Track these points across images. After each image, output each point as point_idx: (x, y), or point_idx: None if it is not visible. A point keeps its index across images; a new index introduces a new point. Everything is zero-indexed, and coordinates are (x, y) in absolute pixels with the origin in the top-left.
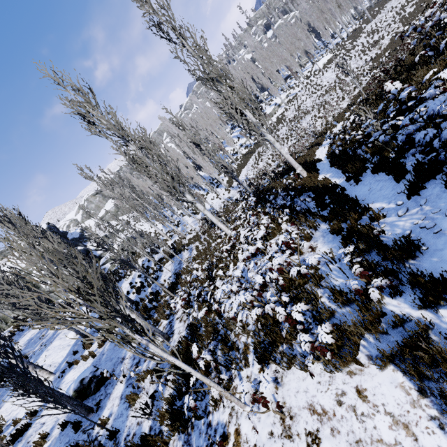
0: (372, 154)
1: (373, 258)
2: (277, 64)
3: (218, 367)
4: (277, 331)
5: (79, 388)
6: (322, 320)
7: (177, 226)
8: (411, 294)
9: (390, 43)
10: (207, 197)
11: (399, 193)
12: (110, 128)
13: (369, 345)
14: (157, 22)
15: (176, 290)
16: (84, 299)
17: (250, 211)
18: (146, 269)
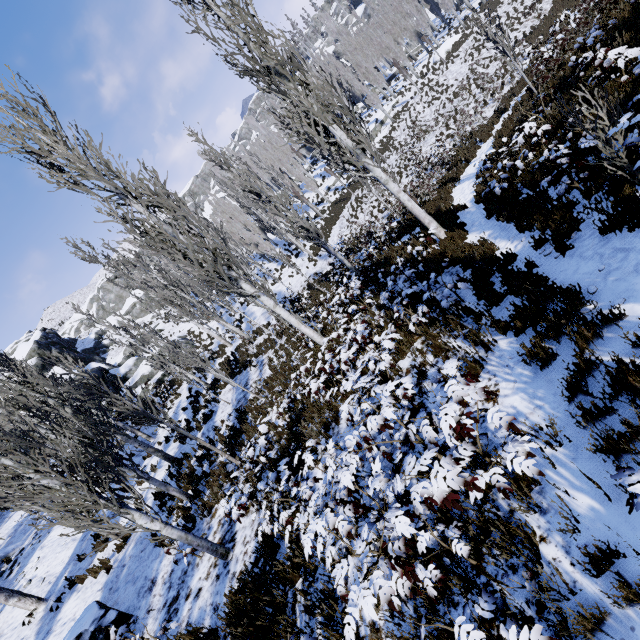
0: (587, 192)
1: None
2: (374, 58)
3: None
4: None
5: None
6: (566, 624)
7: (240, 322)
8: None
9: (554, 7)
10: (282, 273)
11: None
12: (87, 174)
13: None
14: None
15: (239, 444)
16: None
17: (356, 316)
18: (194, 397)
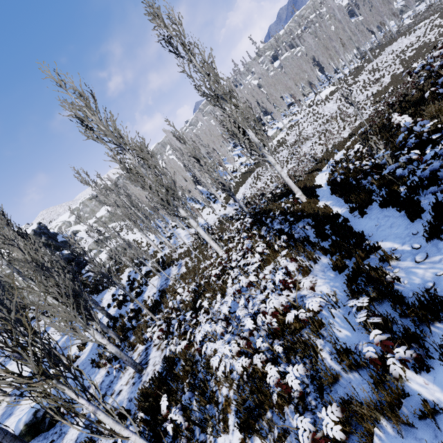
0: (379, 186)
1: (388, 313)
2: (282, 92)
3: (192, 425)
4: (266, 392)
5: (32, 422)
6: (322, 384)
7: (170, 238)
8: (442, 372)
9: (391, 82)
10: (202, 211)
11: (415, 234)
12: (107, 134)
13: (386, 437)
14: (167, 36)
15: (158, 310)
16: (11, 350)
17: (245, 235)
18: (131, 281)
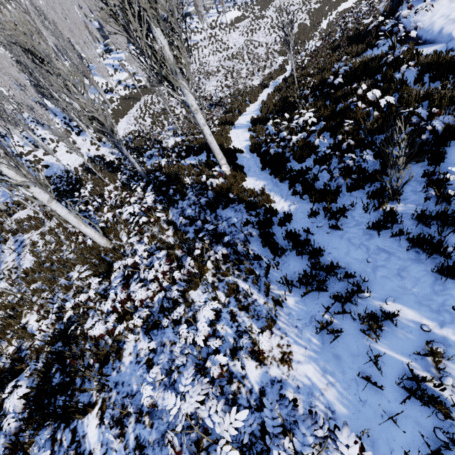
0: (351, 189)
1: None
2: None
3: None
4: None
5: None
6: None
7: None
8: None
9: (299, 32)
10: (58, 145)
11: None
12: None
13: None
14: None
15: None
16: None
17: (162, 254)
18: None
